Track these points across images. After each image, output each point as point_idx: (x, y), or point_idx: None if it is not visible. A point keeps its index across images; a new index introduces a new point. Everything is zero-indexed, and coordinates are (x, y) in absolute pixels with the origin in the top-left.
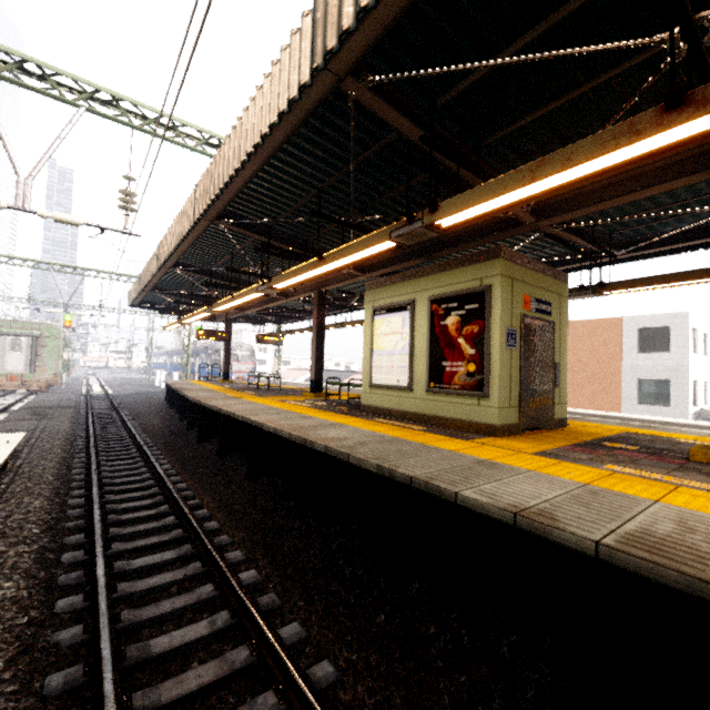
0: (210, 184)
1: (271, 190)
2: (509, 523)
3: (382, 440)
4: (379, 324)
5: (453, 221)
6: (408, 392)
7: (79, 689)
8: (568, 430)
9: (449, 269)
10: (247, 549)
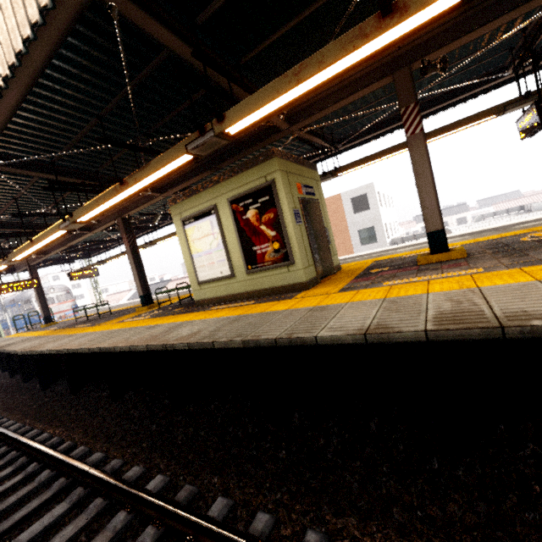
0: None
1: (42, 122)
2: (362, 342)
3: (230, 321)
4: (191, 231)
5: (239, 127)
6: (232, 278)
7: None
8: (344, 271)
9: (238, 173)
10: (143, 460)
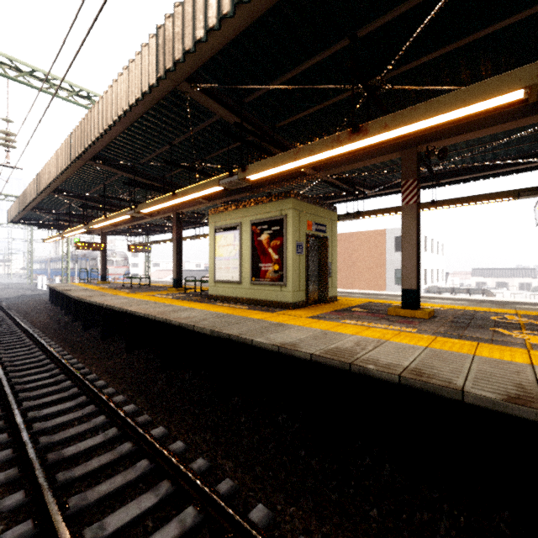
0: (83, 135)
1: (133, 141)
2: (276, 351)
3: (218, 316)
4: (219, 239)
5: (256, 177)
6: (239, 284)
7: (16, 480)
8: (336, 303)
9: (262, 203)
10: (128, 394)
